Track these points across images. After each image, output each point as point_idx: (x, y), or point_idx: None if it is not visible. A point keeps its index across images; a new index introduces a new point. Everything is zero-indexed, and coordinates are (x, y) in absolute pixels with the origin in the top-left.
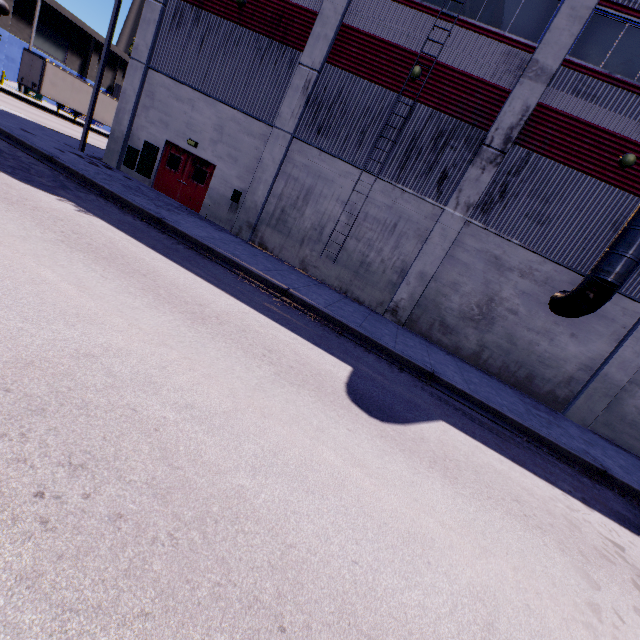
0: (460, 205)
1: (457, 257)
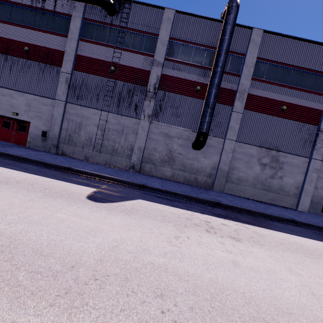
0: (146, 116)
1: (152, 137)
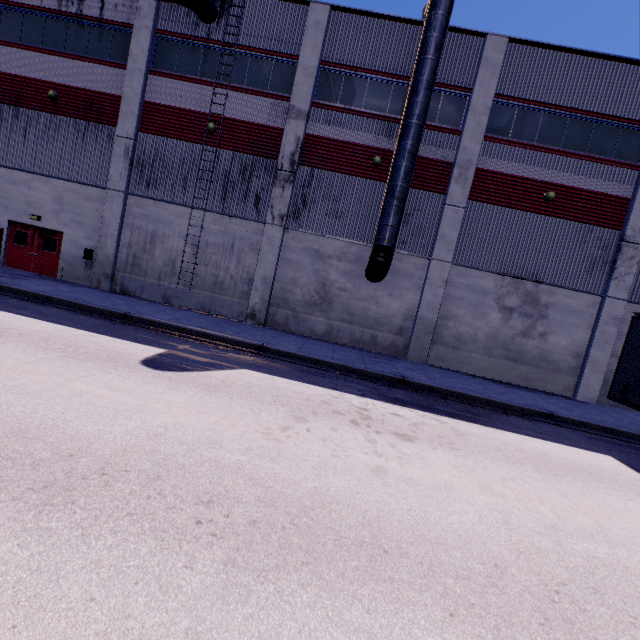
0: (276, 218)
1: (288, 258)
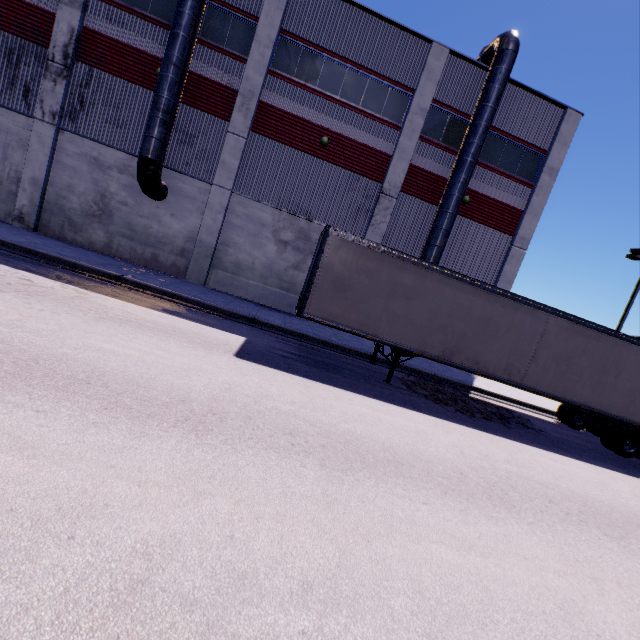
0: (47, 114)
1: (64, 162)
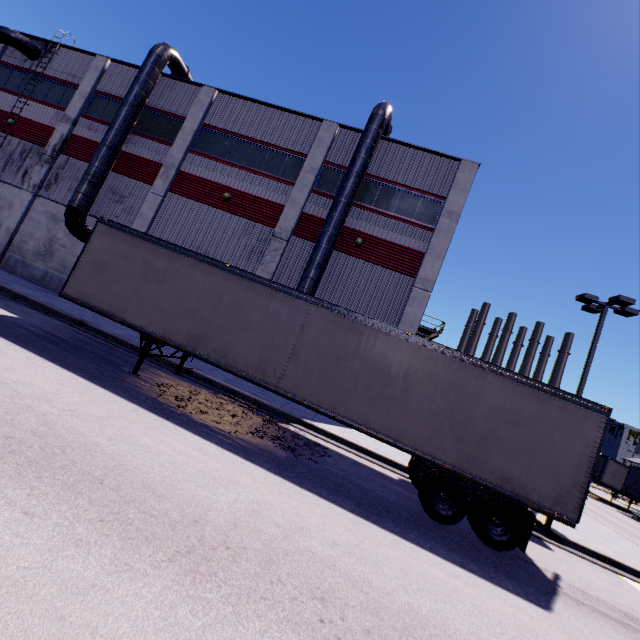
0: (31, 186)
1: (33, 217)
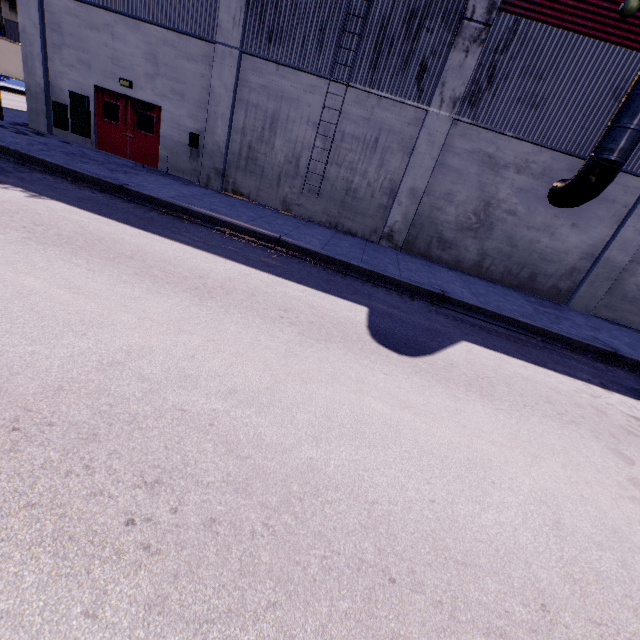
0: (445, 102)
1: (448, 164)
